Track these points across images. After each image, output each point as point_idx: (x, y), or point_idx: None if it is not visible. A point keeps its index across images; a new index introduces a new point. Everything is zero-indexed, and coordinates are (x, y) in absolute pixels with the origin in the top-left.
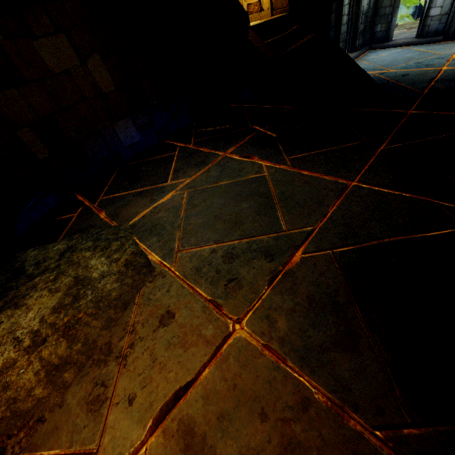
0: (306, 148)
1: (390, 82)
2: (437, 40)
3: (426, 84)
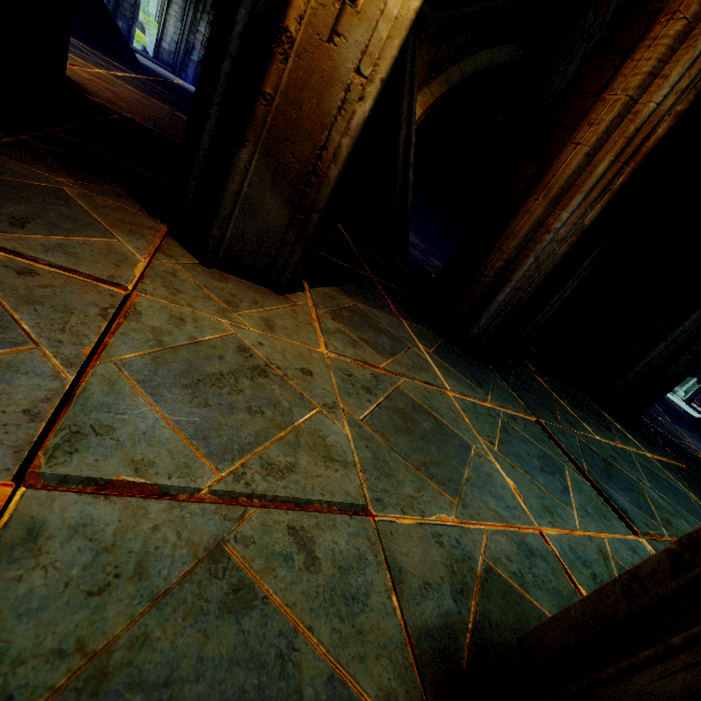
0: (91, 46)
1: (142, 64)
2: (169, 70)
3: (168, 79)
